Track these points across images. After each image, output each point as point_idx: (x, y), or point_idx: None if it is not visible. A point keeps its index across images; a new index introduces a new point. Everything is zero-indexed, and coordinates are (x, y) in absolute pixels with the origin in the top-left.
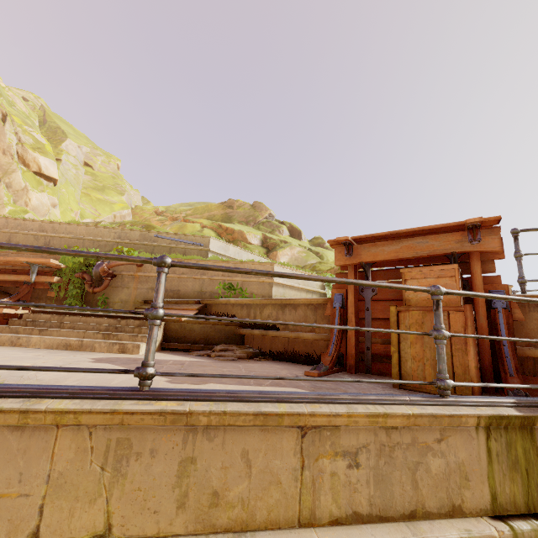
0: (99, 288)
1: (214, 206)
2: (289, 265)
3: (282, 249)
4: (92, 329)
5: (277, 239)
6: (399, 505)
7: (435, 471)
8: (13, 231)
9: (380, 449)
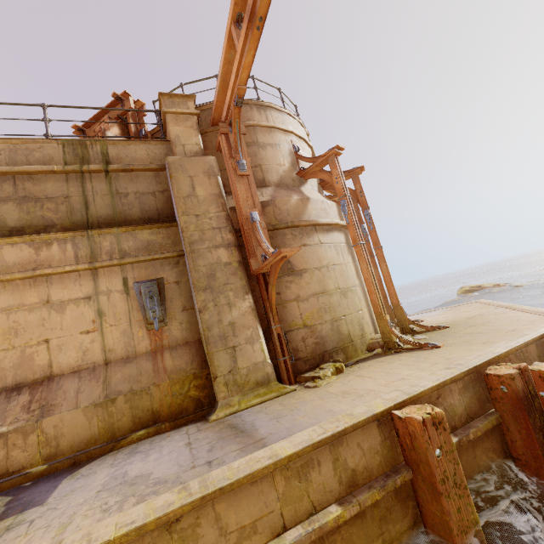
0: None
1: None
2: None
3: None
4: None
5: None
6: (21, 165)
7: (38, 156)
8: None
9: (11, 150)
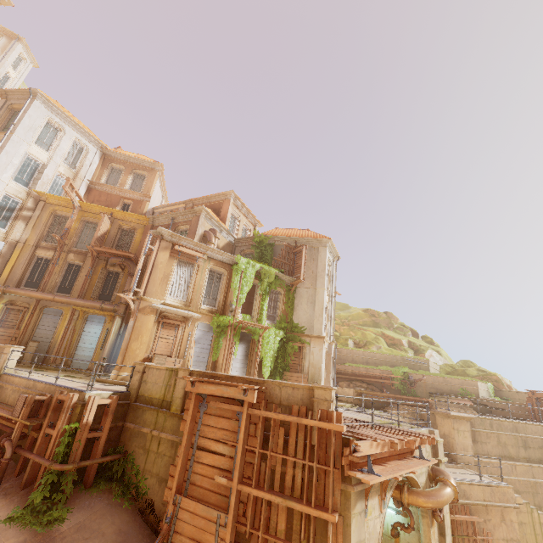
0: (414, 387)
1: (363, 314)
2: (477, 380)
3: (426, 352)
4: (455, 407)
5: (417, 343)
6: None
7: None
8: (354, 356)
9: None
